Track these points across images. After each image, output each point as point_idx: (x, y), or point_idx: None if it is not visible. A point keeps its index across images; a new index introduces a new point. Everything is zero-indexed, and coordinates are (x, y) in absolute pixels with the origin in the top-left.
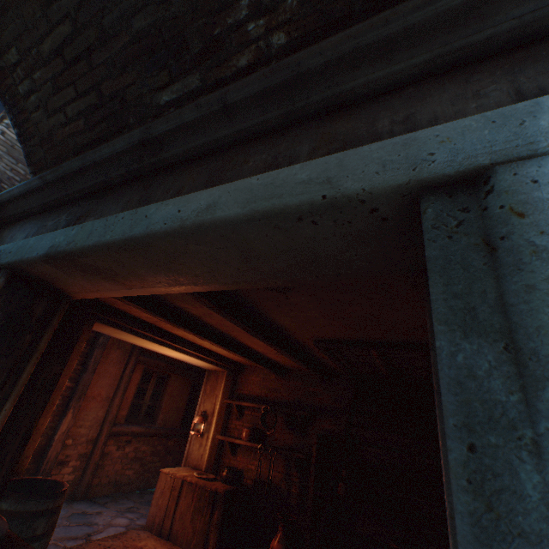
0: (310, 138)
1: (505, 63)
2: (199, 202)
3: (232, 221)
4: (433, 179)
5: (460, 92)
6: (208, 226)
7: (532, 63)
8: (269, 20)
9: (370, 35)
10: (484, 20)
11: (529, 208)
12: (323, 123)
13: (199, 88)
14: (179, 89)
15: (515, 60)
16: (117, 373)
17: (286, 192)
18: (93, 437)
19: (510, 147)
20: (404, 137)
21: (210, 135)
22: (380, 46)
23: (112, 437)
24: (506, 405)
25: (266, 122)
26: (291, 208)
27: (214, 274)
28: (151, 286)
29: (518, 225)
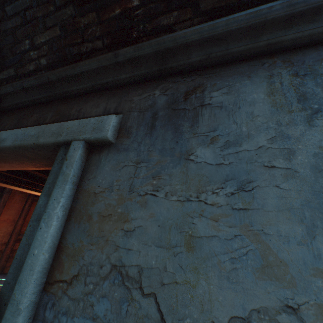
0: (54, 110)
1: (110, 93)
2: (2, 136)
3: (10, 148)
4: (60, 142)
5: (96, 103)
6: (2, 148)
7: (115, 96)
8: (39, 52)
9: (70, 72)
10: (105, 75)
11: (69, 158)
12: (60, 104)
13: (15, 75)
14: (7, 74)
15: (113, 93)
16: (20, 207)
17: (26, 139)
18: (5, 242)
19: (77, 135)
20: (62, 123)
21: (20, 99)
22: (76, 76)
23: (18, 241)
24: (42, 214)
25: (41, 98)
26: (26, 146)
27: (25, 164)
28: (3, 167)
29: (64, 163)
